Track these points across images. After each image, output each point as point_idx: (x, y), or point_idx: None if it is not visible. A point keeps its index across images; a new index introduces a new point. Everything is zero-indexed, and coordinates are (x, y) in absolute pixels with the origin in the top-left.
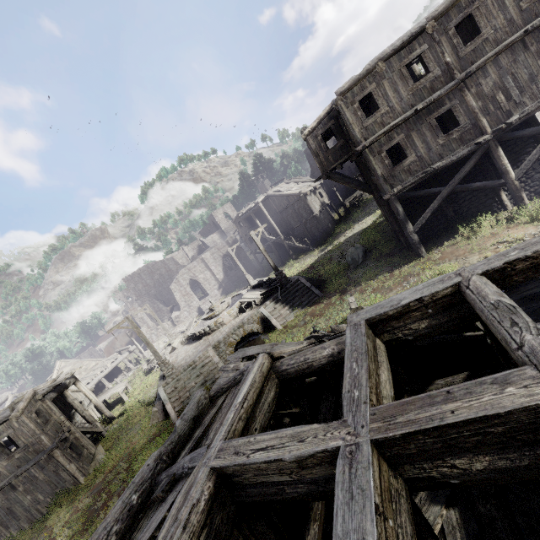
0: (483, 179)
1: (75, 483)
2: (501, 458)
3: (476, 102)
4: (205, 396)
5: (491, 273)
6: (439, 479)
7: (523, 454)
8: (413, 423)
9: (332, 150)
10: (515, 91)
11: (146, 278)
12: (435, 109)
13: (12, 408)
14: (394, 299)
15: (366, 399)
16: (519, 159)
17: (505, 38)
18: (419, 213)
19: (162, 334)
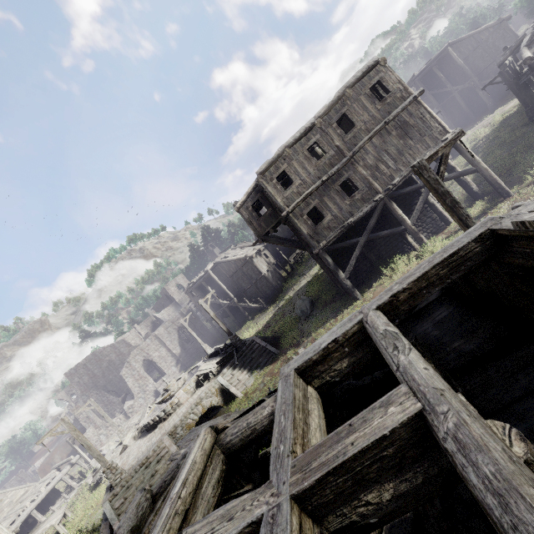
0: (390, 227)
1: None
2: (401, 481)
3: (366, 171)
4: (146, 497)
5: (383, 307)
6: (359, 522)
7: (416, 471)
8: (324, 465)
9: (263, 217)
10: (391, 162)
11: (93, 367)
12: (337, 178)
13: None
14: (316, 344)
15: (289, 452)
16: (411, 209)
17: (373, 127)
18: (348, 261)
19: (113, 432)
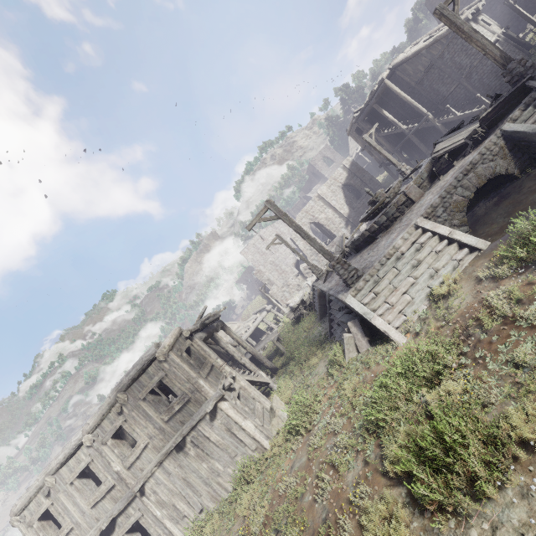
0: None
1: (258, 449)
2: None
3: None
4: None
5: None
6: None
7: None
8: None
9: None
10: None
11: (261, 246)
12: None
13: (156, 345)
14: None
15: None
16: None
17: None
18: None
19: (294, 290)
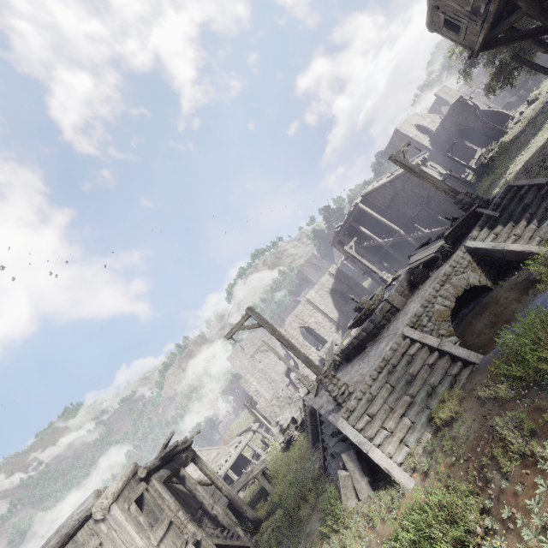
0: None
1: None
2: None
3: None
4: None
5: None
6: None
7: None
8: None
9: None
10: None
11: (249, 351)
12: None
13: (97, 493)
14: None
15: None
16: None
17: None
18: None
19: (285, 404)
